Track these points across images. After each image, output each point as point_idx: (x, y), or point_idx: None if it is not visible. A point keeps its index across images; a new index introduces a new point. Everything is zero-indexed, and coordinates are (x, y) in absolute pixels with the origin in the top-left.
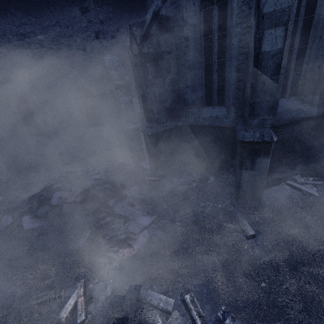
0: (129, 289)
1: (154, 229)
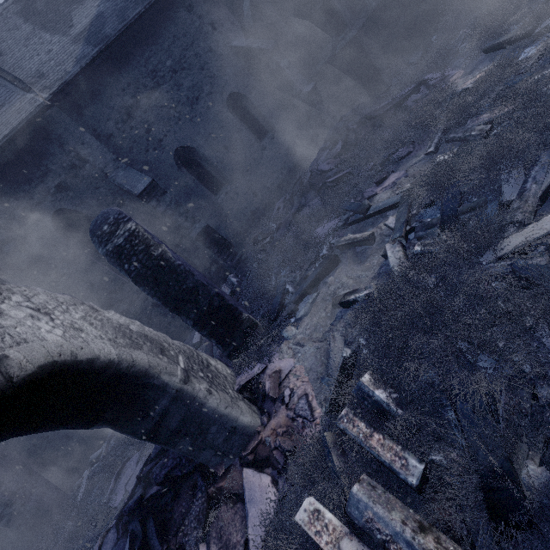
0: (501, 41)
1: (449, 67)
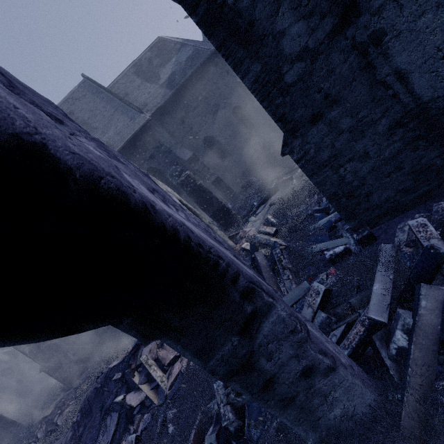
0: None
1: None
